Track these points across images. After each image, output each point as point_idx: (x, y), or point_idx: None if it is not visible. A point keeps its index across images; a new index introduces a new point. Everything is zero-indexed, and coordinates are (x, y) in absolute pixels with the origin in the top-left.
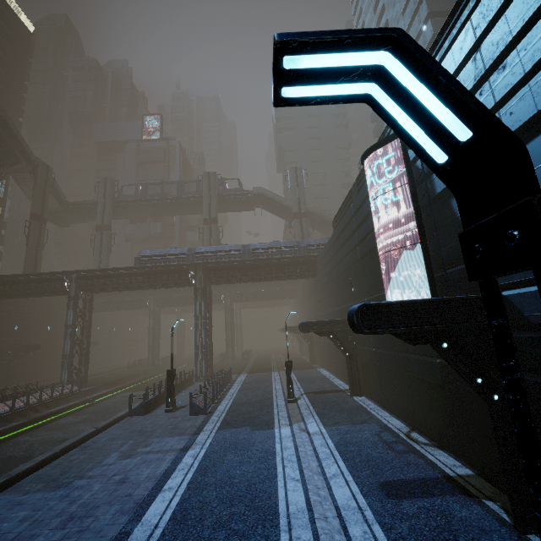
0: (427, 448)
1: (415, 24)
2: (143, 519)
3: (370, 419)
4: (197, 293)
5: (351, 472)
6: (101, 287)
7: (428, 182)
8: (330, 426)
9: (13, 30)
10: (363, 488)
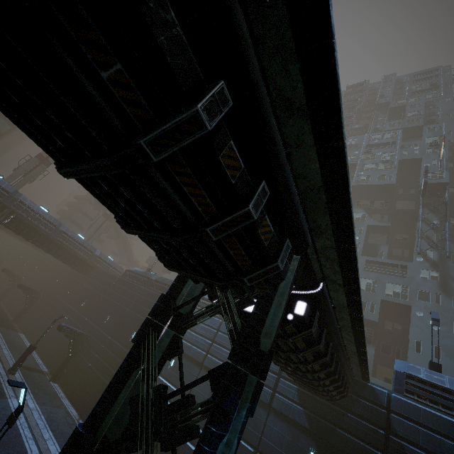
0: None
1: None
2: None
3: (62, 405)
4: None
5: (55, 438)
6: None
7: None
8: (42, 405)
9: None
10: (61, 446)
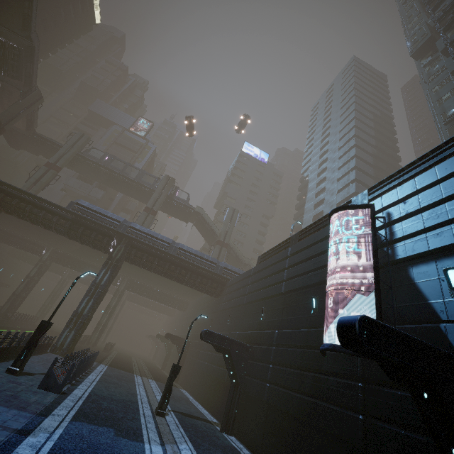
0: None
1: (345, 167)
2: None
3: None
4: (109, 261)
5: None
6: (17, 210)
7: (390, 248)
8: None
9: (84, 13)
10: None
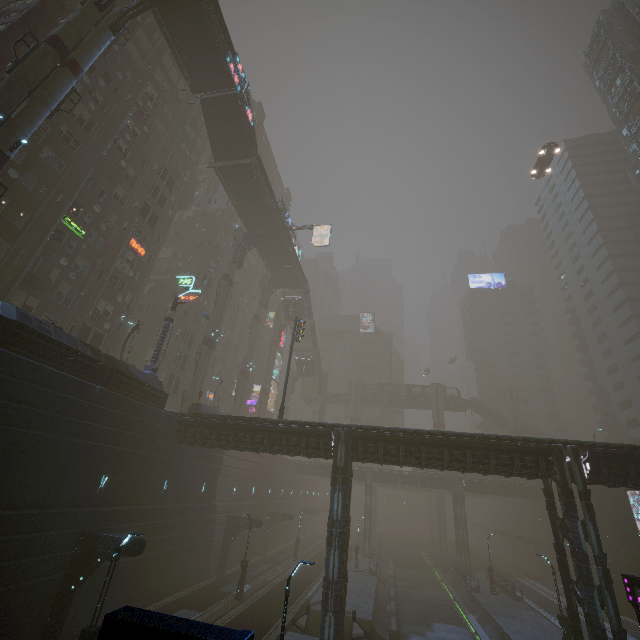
0: None
1: (620, 312)
2: None
3: None
4: (457, 499)
5: None
6: (387, 481)
7: None
8: None
9: None
10: None
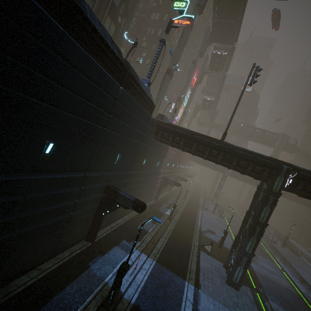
0: None
1: None
2: None
3: None
4: None
5: None
6: (236, 177)
7: None
8: None
9: None
10: None
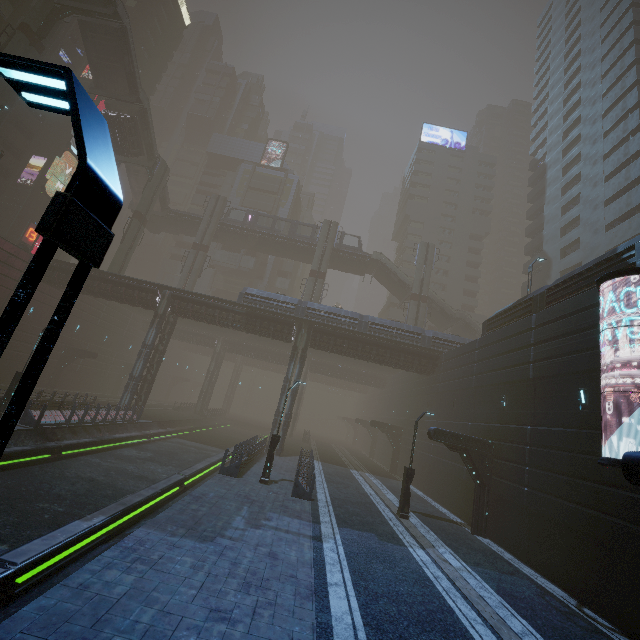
0: (617, 635)
1: (618, 131)
2: (332, 613)
3: (518, 572)
4: (295, 353)
5: (542, 636)
6: (193, 314)
7: None
8: (474, 565)
9: (171, 20)
10: None
